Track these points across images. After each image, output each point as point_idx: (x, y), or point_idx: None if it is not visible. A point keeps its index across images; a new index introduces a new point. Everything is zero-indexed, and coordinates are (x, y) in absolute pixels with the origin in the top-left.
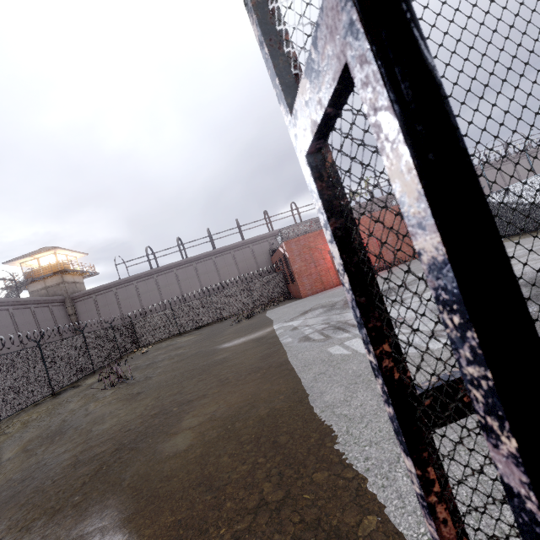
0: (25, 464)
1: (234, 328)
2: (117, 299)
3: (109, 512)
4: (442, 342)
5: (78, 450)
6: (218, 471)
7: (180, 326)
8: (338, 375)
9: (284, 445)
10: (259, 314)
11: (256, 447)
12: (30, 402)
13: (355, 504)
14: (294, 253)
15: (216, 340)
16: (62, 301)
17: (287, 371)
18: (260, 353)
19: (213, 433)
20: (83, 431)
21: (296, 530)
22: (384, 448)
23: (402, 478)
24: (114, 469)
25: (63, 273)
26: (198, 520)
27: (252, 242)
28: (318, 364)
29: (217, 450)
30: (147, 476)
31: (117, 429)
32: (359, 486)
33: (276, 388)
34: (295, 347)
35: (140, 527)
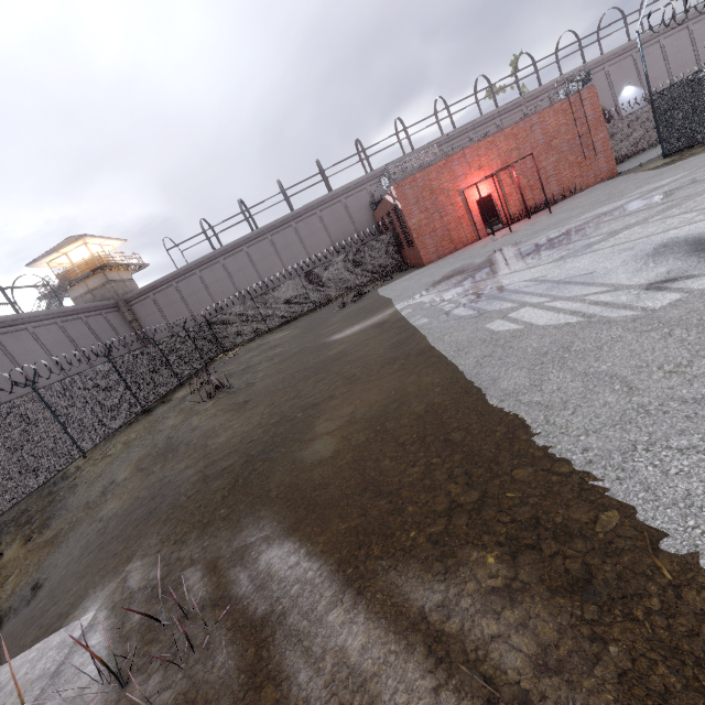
0: (147, 483)
1: (340, 315)
2: (181, 295)
3: (266, 523)
4: (667, 297)
5: (201, 465)
6: (382, 475)
7: (268, 320)
8: (513, 356)
9: (461, 442)
10: (368, 294)
11: (424, 448)
12: (123, 422)
13: (582, 499)
14: (410, 201)
15: (321, 332)
16: (116, 306)
17: (434, 359)
18: (388, 342)
19: (360, 436)
20: (197, 446)
21: (509, 530)
22: (608, 436)
23: (645, 469)
24: (252, 481)
25: (105, 270)
26: (378, 525)
27: (344, 193)
28: (477, 345)
29: (372, 454)
30: (295, 486)
31: (237, 442)
32: (583, 480)
33: (426, 380)
34: (436, 328)
35: (310, 535)
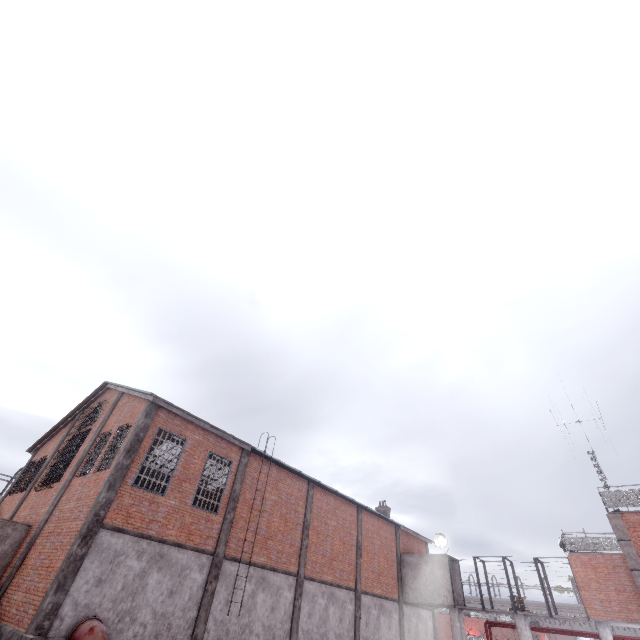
0: None
1: None
2: None
3: None
4: None
5: None
6: None
7: None
8: None
9: None
10: None
11: None
12: None
13: None
14: (441, 625)
15: None
16: None
17: None
18: None
19: None
20: None
21: None
22: None
23: None
24: None
25: None
26: None
27: None
28: None
29: None
30: None
31: None
32: None
33: None
34: None
35: None
